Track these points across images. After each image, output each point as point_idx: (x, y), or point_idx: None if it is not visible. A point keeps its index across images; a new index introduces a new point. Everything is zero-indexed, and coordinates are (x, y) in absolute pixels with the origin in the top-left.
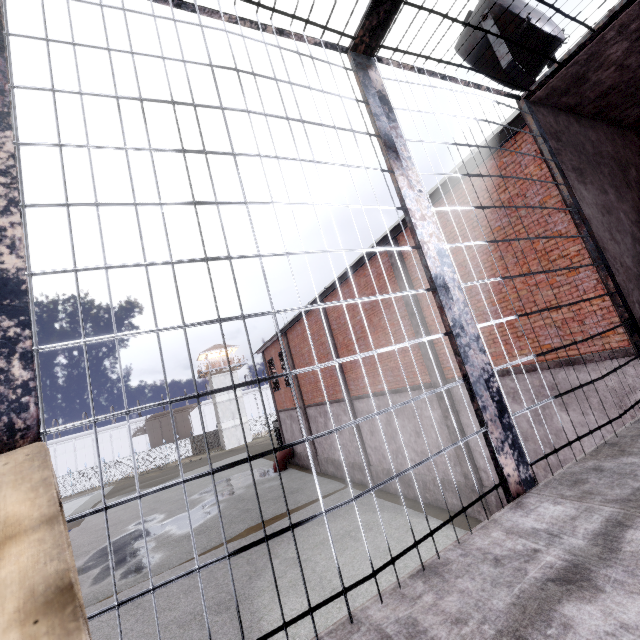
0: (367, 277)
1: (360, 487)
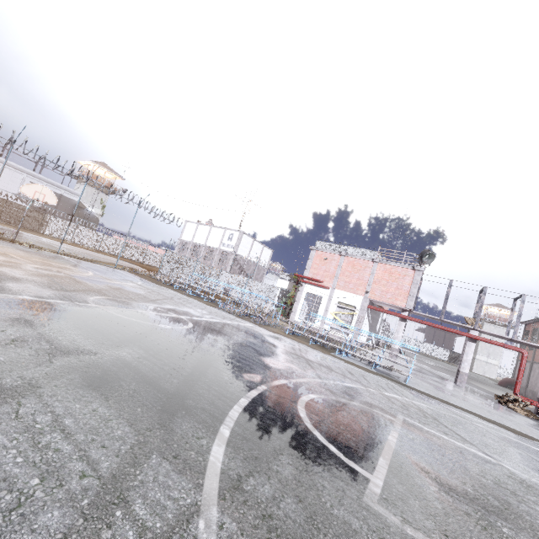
0: None
1: None
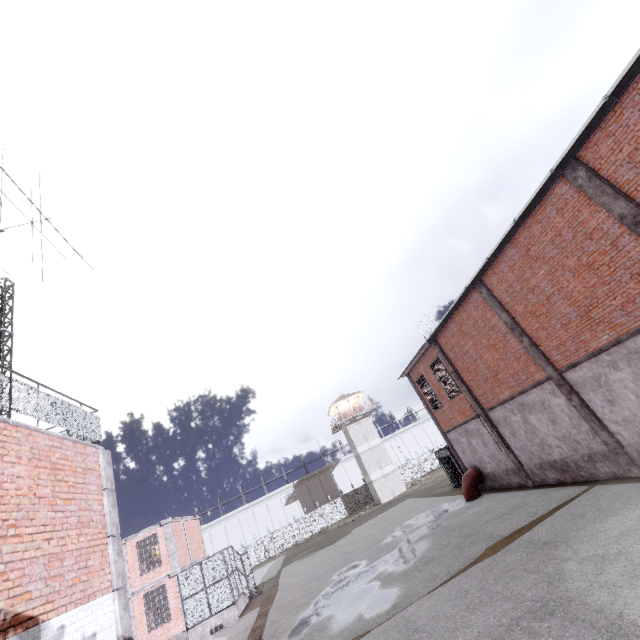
0: (542, 222)
1: (615, 481)
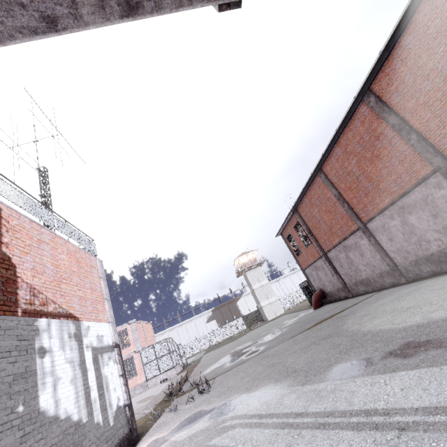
0: (353, 130)
1: (393, 287)
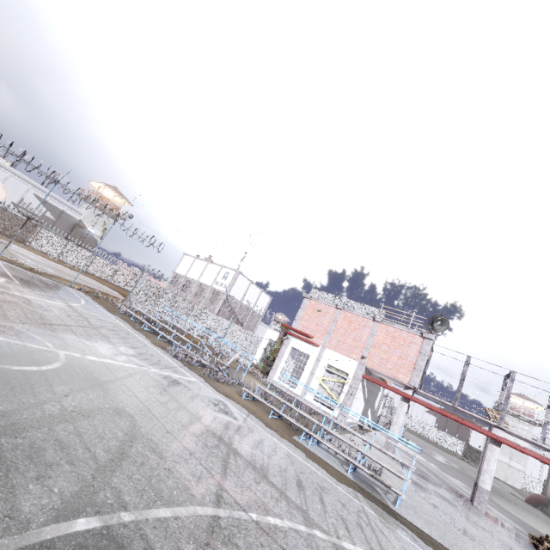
0: None
1: None
